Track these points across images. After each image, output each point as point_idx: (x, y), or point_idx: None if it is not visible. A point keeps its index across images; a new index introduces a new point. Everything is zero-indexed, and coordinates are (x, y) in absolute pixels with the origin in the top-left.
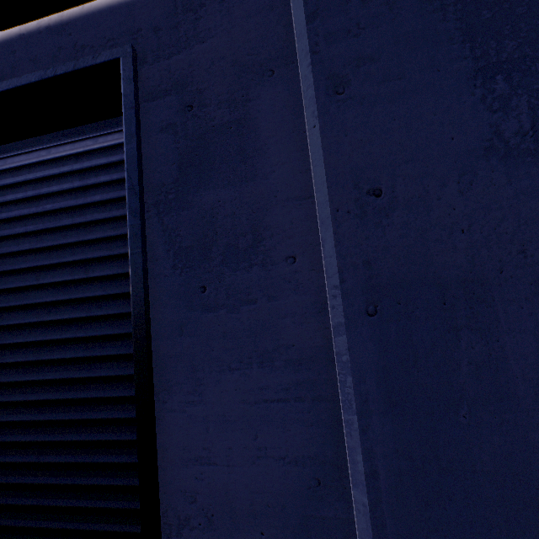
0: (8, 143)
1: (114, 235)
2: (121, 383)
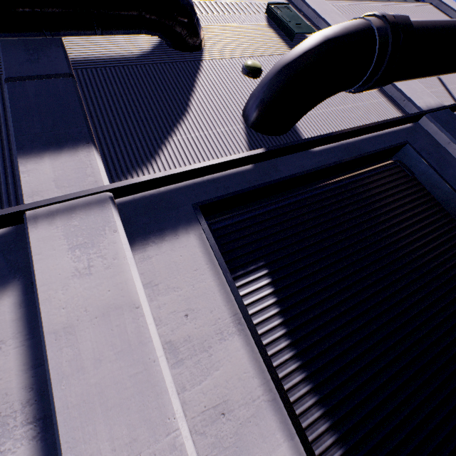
0: (348, 171)
1: (414, 191)
2: (450, 231)
